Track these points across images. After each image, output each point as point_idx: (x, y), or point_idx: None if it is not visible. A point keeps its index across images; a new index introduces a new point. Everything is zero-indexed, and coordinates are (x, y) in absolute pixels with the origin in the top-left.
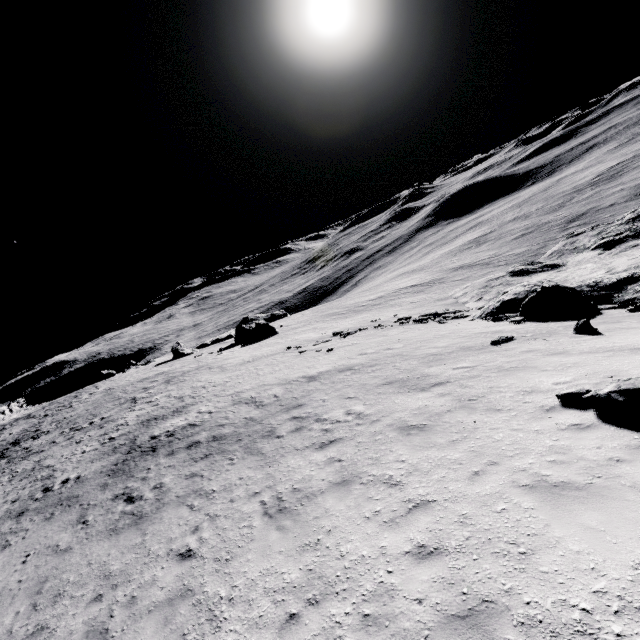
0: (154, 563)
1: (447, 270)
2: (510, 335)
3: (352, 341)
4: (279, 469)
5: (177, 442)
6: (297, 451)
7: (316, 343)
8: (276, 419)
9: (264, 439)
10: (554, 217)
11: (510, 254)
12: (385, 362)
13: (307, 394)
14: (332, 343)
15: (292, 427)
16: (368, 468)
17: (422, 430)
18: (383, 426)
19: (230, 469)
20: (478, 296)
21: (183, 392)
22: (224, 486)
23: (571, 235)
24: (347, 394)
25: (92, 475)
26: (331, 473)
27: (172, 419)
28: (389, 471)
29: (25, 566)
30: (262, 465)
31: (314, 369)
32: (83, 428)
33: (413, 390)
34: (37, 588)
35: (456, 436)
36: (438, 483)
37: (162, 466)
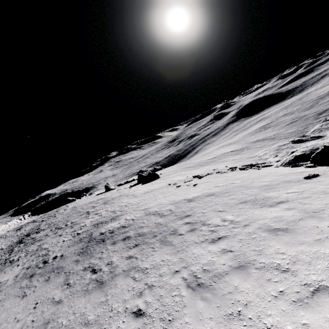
0: (117, 317)
1: (250, 142)
2: (314, 173)
3: (206, 180)
4: (188, 255)
5: (116, 236)
6: (196, 244)
7: (185, 181)
8: (175, 224)
9: (171, 236)
10: (309, 112)
11: (286, 133)
12: (234, 190)
13: (190, 209)
14: (194, 181)
15: (188, 228)
16: (256, 257)
17: (287, 232)
18: (254, 229)
19: (154, 254)
20: (274, 155)
21: (114, 208)
22: (153, 265)
23: (325, 120)
24: (217, 209)
25: (69, 254)
26: (228, 260)
27: (111, 223)
28: (275, 260)
29: (35, 310)
30: (175, 252)
31: (189, 195)
32: (62, 228)
33: (264, 206)
34: (43, 327)
35: (318, 236)
36: (326, 272)
37: (110, 251)
